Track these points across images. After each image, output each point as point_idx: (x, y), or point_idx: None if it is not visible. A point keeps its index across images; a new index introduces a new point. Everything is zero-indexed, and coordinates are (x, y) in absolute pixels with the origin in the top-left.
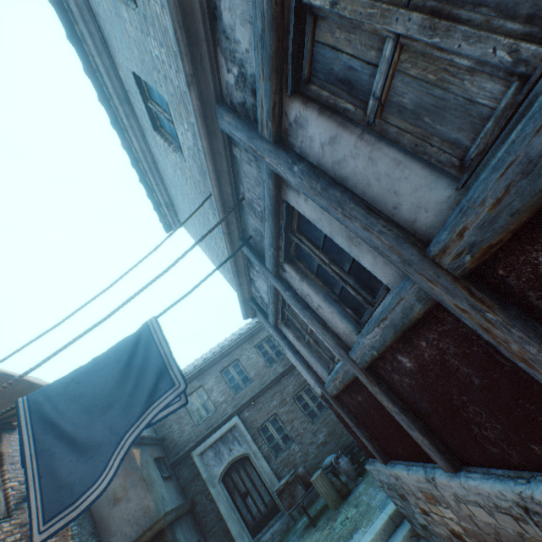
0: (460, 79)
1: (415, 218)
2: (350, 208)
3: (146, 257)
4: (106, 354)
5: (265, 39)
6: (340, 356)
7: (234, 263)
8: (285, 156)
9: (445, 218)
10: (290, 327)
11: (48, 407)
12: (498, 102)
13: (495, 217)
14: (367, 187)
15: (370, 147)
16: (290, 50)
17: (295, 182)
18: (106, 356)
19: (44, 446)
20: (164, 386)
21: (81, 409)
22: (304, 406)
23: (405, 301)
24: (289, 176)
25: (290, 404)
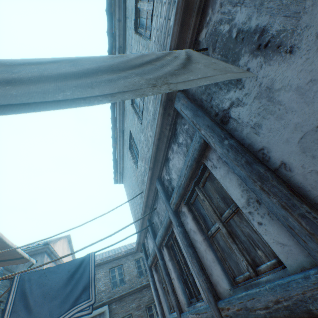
0: (235, 254)
1: (216, 284)
2: (194, 261)
3: (102, 215)
4: (65, 264)
5: (180, 188)
6: (176, 313)
7: (141, 226)
8: (176, 220)
9: (226, 295)
10: (157, 272)
11: (27, 285)
12: (245, 271)
13: (238, 314)
14: (203, 257)
15: (206, 247)
16: (187, 196)
17: (177, 231)
18: (64, 265)
19: (16, 308)
20: (84, 297)
21: (42, 293)
22: (151, 315)
23: (207, 314)
24: (175, 227)
25: (143, 310)
